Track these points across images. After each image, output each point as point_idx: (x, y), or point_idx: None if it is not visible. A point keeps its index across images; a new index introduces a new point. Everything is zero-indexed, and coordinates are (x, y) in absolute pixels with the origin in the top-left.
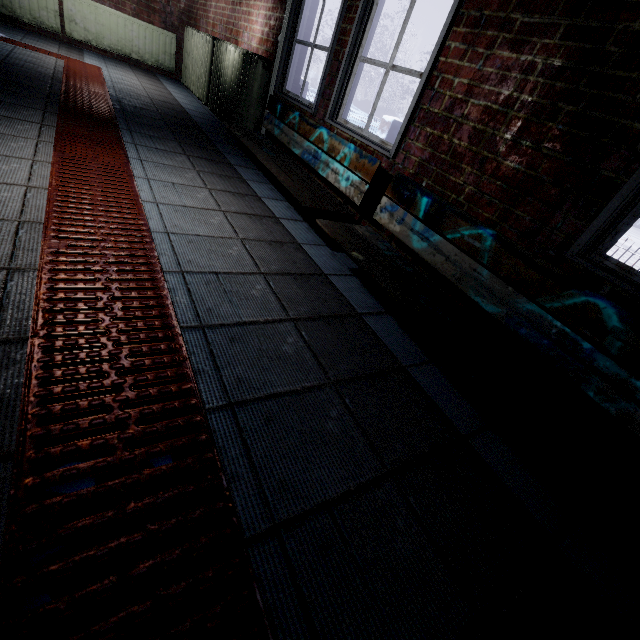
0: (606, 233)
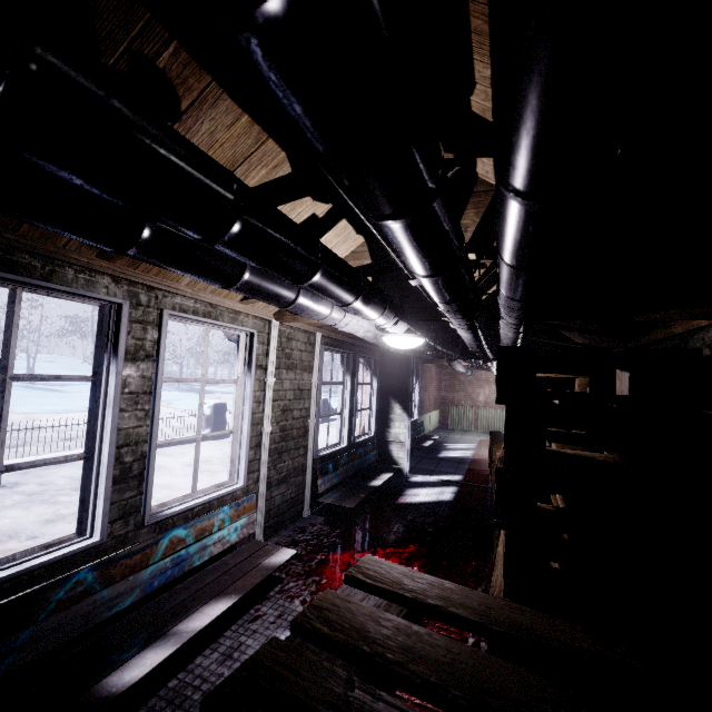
0: None
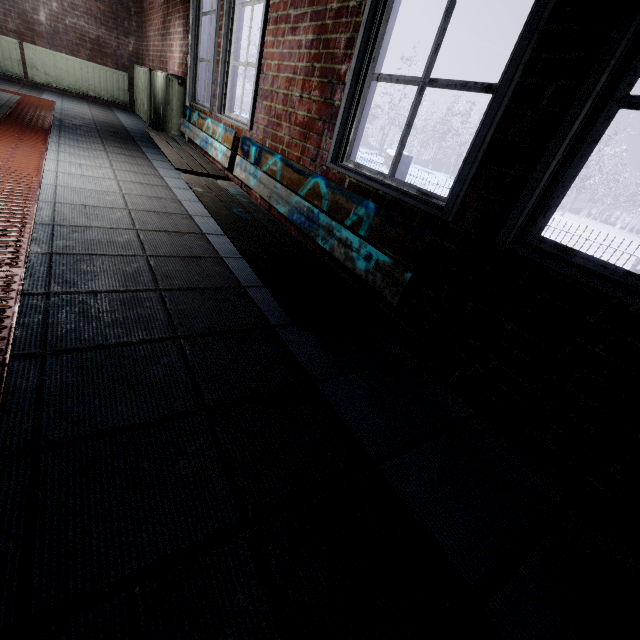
0: (344, 144)
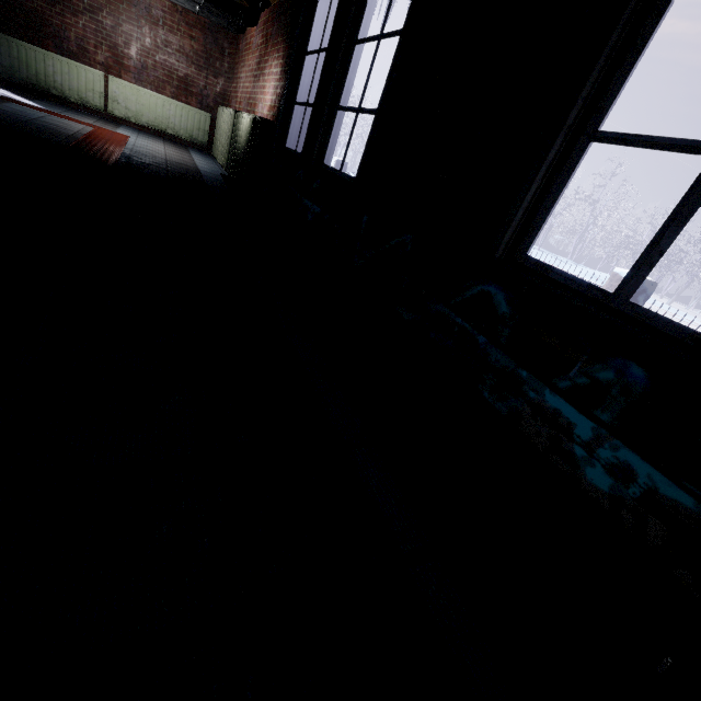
0: (522, 230)
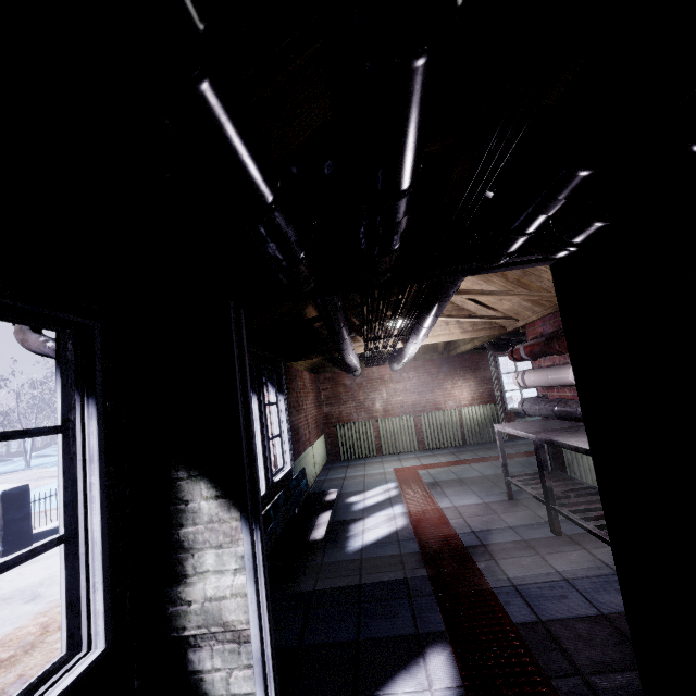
0: None
